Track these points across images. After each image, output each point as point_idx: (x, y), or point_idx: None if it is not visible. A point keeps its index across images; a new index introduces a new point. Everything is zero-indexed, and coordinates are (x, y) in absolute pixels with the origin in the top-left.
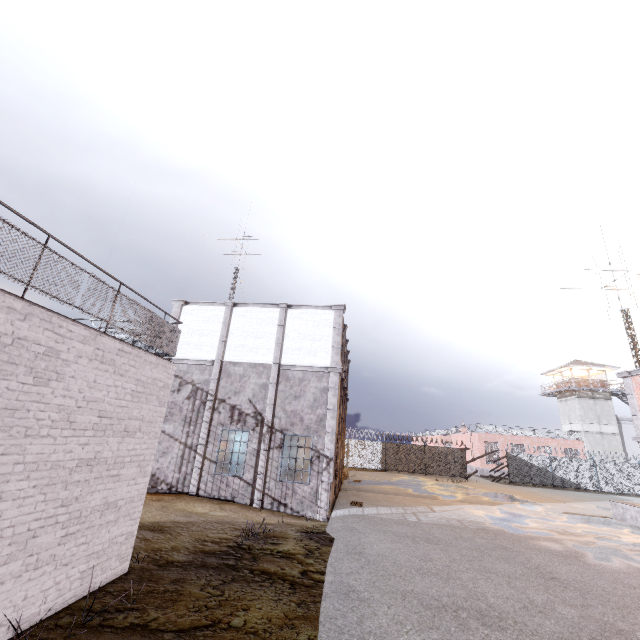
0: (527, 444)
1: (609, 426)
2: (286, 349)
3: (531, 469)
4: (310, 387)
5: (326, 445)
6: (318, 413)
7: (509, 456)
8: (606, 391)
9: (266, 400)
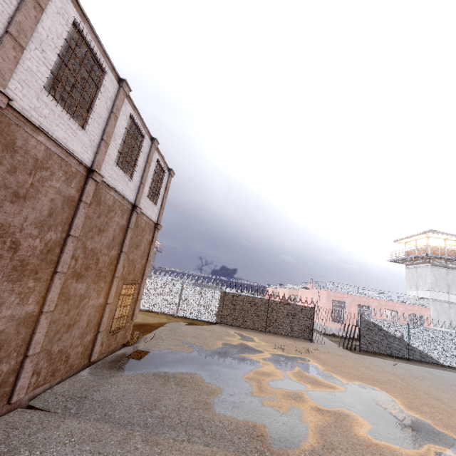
0: (374, 306)
1: None
2: None
3: (386, 337)
4: None
5: None
6: None
7: (363, 320)
8: None
9: None
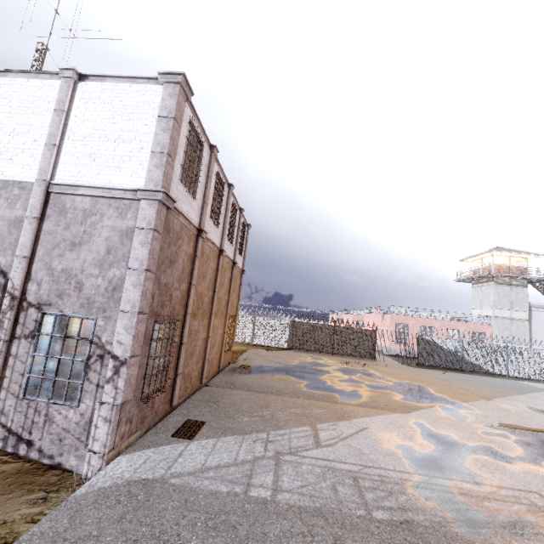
0: (437, 327)
1: (520, 312)
2: (66, 156)
3: (441, 353)
4: (102, 227)
5: (117, 336)
6: (111, 276)
7: (421, 339)
8: (524, 278)
9: (18, 249)
